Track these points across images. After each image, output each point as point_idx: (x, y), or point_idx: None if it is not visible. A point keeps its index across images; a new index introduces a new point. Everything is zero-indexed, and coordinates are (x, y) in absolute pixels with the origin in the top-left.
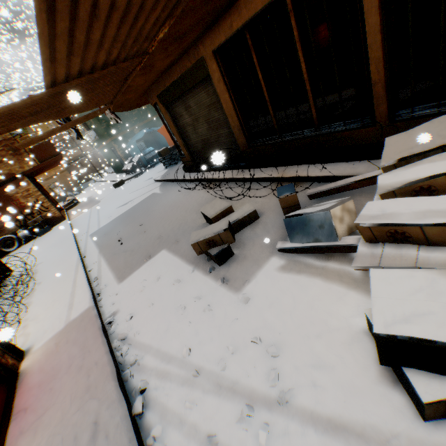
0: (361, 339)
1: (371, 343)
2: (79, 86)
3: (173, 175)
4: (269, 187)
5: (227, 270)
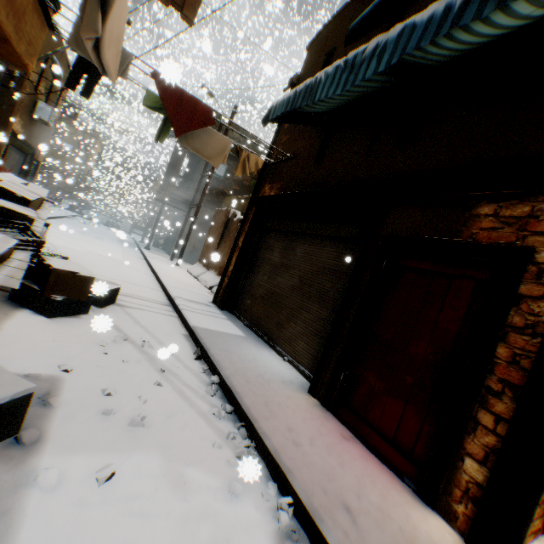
0: (59, 320)
1: (60, 318)
2: None
3: None
4: None
5: None
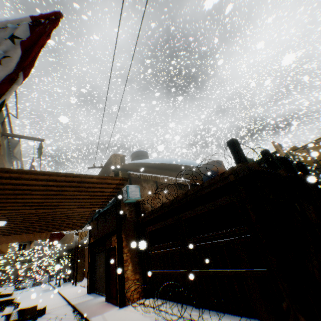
0: None
1: None
2: (34, 230)
3: None
4: None
5: None
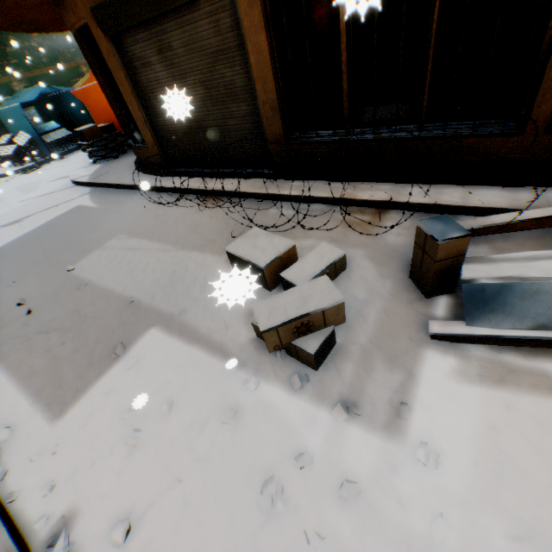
0: None
1: None
2: None
3: (117, 177)
4: (330, 213)
5: (340, 381)
